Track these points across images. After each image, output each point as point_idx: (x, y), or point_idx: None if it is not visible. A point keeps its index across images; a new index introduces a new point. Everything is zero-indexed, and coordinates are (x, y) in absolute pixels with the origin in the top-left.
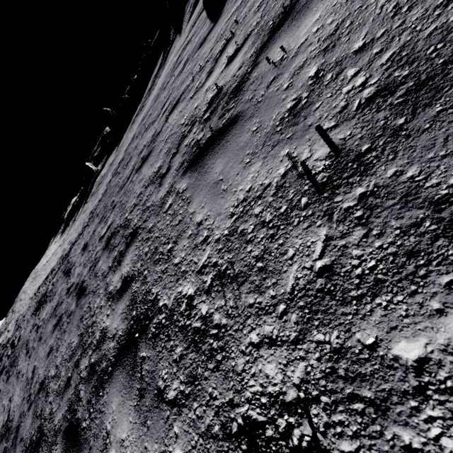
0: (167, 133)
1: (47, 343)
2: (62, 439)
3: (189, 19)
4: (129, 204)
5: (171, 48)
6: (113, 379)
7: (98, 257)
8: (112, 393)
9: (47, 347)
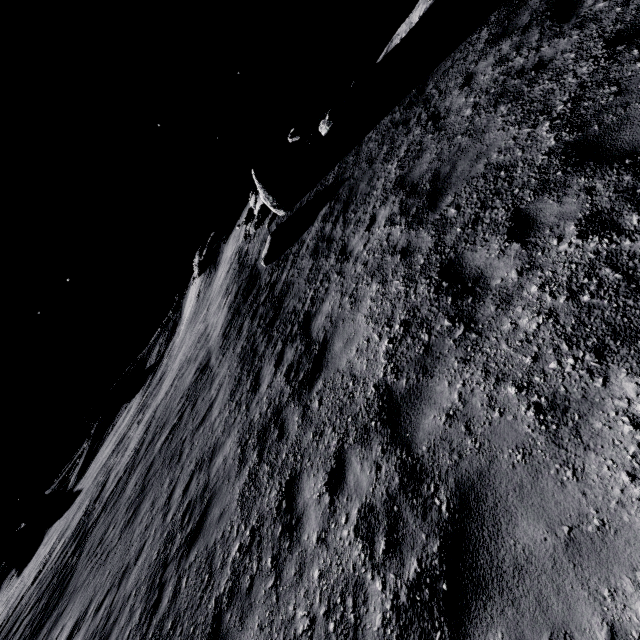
0: None
1: None
2: None
3: (6, 587)
4: None
5: None
6: None
7: None
8: None
9: None
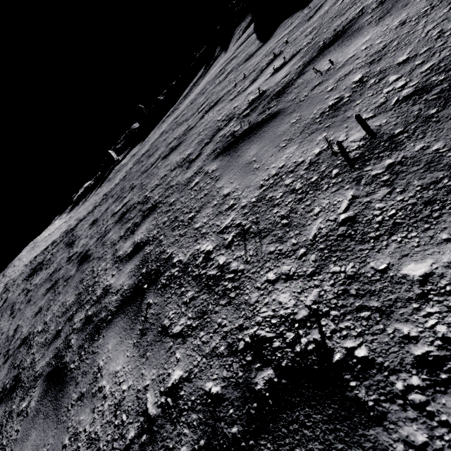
0: (201, 127)
1: (37, 304)
2: (43, 382)
3: (237, 40)
4: (151, 185)
5: (214, 62)
6: (112, 324)
7: (108, 230)
8: (109, 336)
9: (35, 308)
